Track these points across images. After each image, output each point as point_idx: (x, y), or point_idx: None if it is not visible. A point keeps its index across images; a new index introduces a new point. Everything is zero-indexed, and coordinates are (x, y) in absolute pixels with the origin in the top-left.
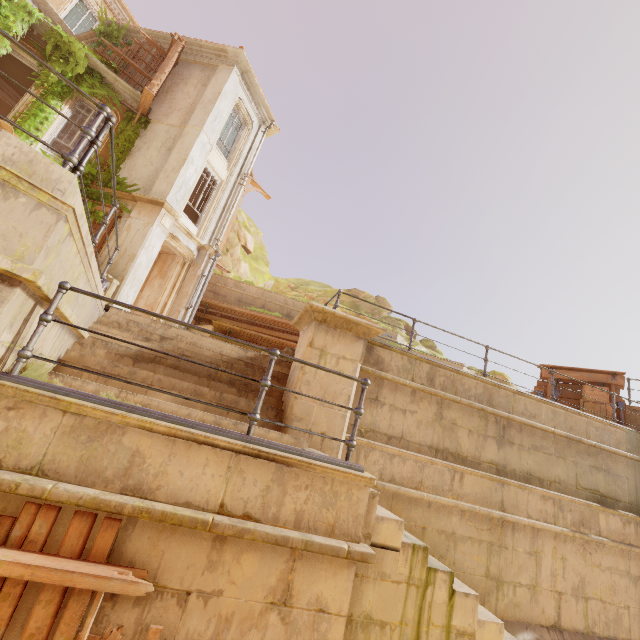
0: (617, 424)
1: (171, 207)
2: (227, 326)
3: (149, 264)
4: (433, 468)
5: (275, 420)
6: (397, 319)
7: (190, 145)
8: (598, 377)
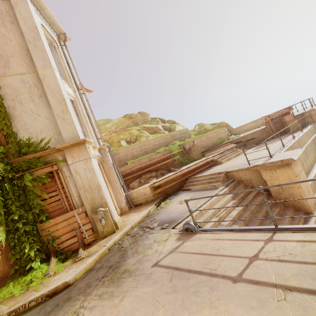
0: (309, 126)
1: (88, 140)
2: (163, 182)
3: (104, 183)
4: (312, 182)
5: (303, 214)
6: (153, 118)
7: (56, 85)
8: (285, 111)
